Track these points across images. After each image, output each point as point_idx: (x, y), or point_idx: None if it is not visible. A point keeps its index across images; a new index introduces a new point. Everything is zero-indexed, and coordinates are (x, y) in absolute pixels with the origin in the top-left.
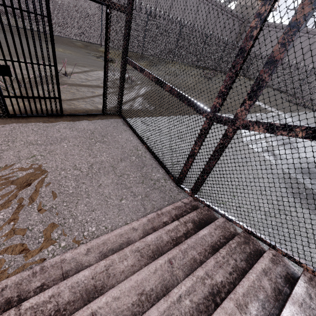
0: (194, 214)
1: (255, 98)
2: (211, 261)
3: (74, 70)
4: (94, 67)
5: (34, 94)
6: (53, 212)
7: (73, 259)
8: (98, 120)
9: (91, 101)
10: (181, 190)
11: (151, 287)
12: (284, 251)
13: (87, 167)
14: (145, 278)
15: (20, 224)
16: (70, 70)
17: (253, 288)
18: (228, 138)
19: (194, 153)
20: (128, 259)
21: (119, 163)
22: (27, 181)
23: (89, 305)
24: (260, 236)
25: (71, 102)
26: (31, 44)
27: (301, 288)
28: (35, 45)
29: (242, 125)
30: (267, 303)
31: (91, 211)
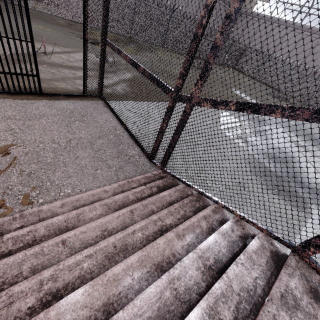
0: (160, 182)
1: (204, 79)
2: (164, 211)
3: (55, 50)
4: (77, 49)
5: (11, 71)
6: (31, 176)
7: (49, 210)
8: (78, 101)
9: (72, 82)
10: (153, 165)
11: (113, 226)
12: (223, 204)
13: (65, 141)
14: (109, 221)
15: (1, 185)
16: (50, 50)
17: (192, 226)
18: (187, 114)
19: (162, 130)
20: (97, 210)
21: (97, 140)
22: (6, 150)
23: (60, 236)
24: (209, 195)
25: (51, 82)
26: (6, 18)
27: (228, 225)
28: (9, 19)
29: (196, 102)
30: (200, 235)
31: (67, 177)
